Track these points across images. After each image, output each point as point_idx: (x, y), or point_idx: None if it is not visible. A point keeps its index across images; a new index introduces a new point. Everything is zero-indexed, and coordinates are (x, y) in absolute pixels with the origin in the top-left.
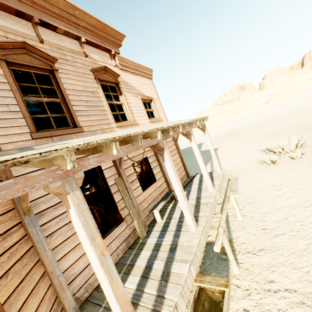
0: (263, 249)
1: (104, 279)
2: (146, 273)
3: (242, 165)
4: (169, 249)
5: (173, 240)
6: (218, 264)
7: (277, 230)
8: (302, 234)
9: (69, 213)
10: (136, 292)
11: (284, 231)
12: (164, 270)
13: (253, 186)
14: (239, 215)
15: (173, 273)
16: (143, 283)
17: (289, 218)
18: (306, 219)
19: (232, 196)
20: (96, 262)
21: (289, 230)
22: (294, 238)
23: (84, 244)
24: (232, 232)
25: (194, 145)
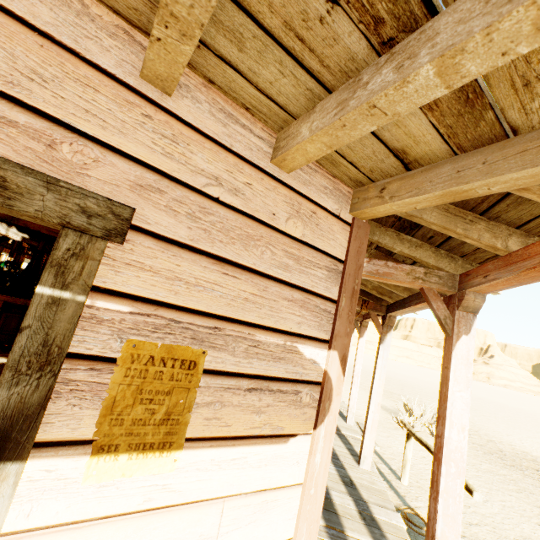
0: (465, 536)
1: (462, 455)
2: (326, 505)
3: (359, 410)
4: (342, 481)
5: (339, 470)
6: (413, 537)
7: (467, 517)
8: (501, 533)
9: (457, 339)
10: (331, 531)
11: (478, 522)
12: (359, 511)
13: (396, 447)
14: (407, 476)
15: (382, 520)
16: (335, 520)
17: (473, 507)
18: (494, 516)
19: (412, 442)
20: (465, 424)
21: (482, 523)
22: (495, 534)
23: (453, 391)
24: (404, 498)
25: (363, 344)
